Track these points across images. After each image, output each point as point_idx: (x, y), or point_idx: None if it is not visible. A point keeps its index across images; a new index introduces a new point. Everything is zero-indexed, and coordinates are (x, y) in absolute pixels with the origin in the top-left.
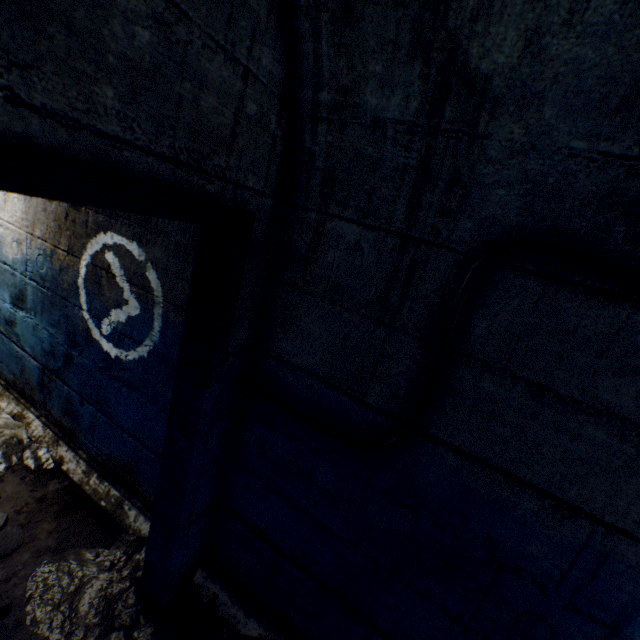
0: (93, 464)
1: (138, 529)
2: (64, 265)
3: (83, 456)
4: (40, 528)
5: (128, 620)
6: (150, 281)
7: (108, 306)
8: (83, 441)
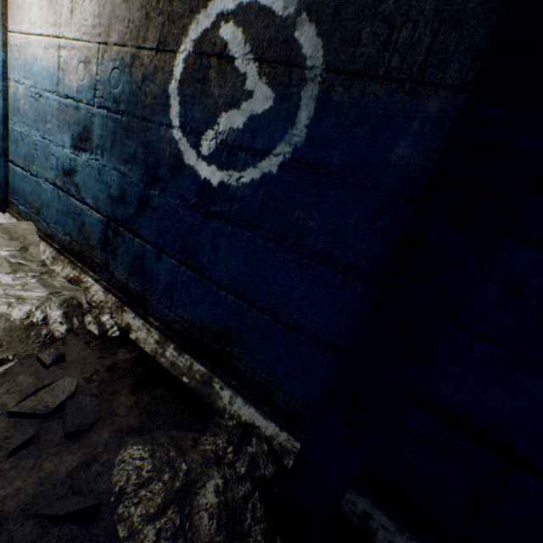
0: (168, 333)
1: (236, 414)
2: (148, 71)
3: (155, 324)
4: (116, 402)
5: (260, 542)
6: (300, 46)
7: (214, 111)
8: (155, 306)
